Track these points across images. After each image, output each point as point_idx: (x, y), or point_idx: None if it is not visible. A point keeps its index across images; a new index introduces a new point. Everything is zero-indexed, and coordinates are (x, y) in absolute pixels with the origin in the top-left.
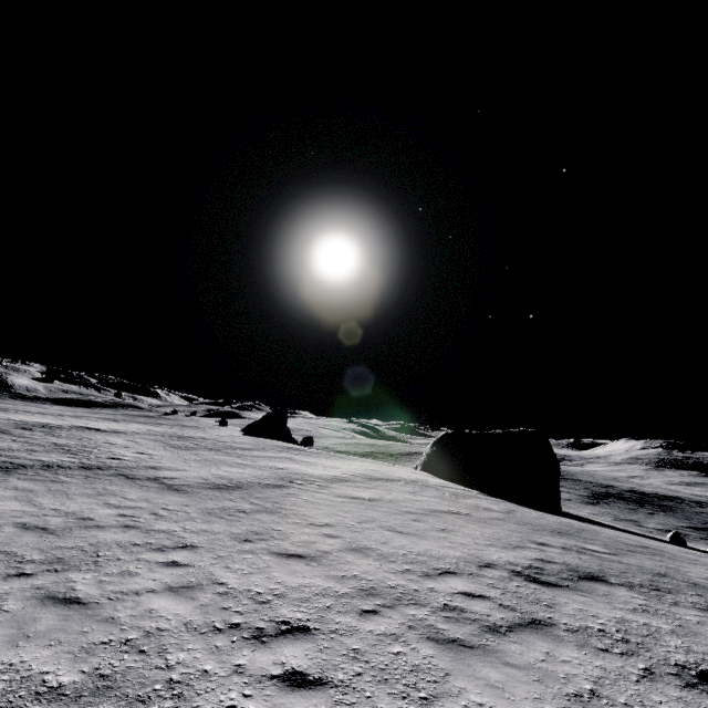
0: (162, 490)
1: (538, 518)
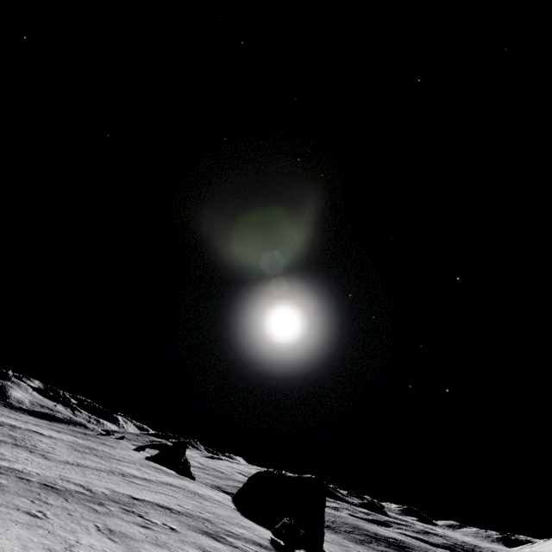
0: (40, 457)
1: (220, 510)
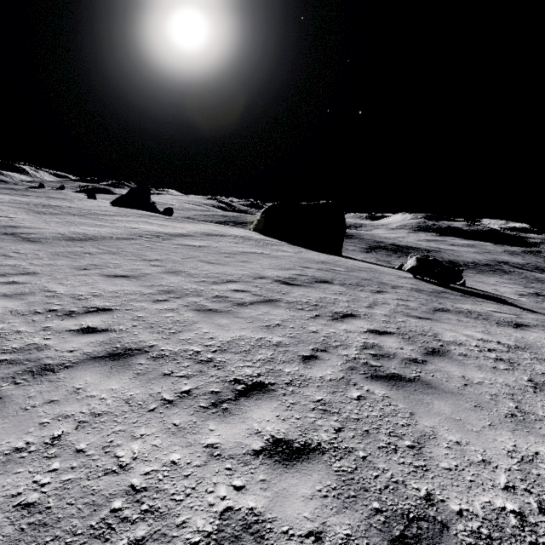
0: (16, 241)
1: (315, 255)
